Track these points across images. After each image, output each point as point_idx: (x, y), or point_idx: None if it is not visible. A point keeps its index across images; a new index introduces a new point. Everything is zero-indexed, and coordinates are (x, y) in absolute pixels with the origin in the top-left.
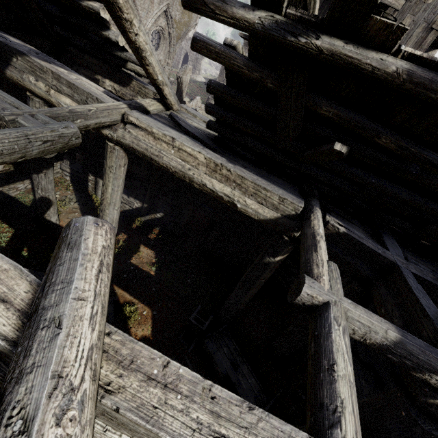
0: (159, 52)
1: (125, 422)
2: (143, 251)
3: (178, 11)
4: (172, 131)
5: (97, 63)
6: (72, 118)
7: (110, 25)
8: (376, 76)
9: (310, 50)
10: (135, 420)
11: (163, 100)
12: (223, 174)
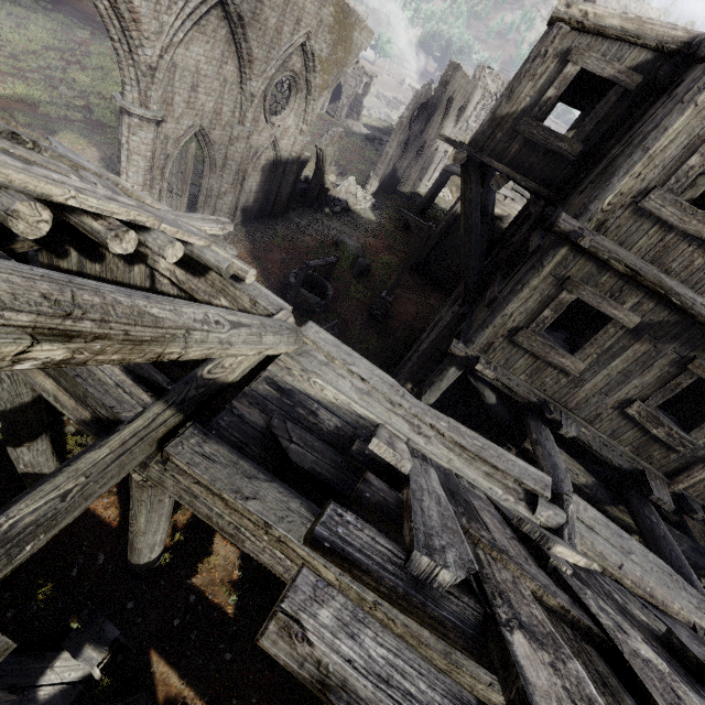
0: (286, 113)
1: None
2: (218, 550)
3: (327, 41)
4: (269, 488)
5: None
6: (7, 558)
7: None
8: None
9: None
10: None
11: None
12: (377, 615)
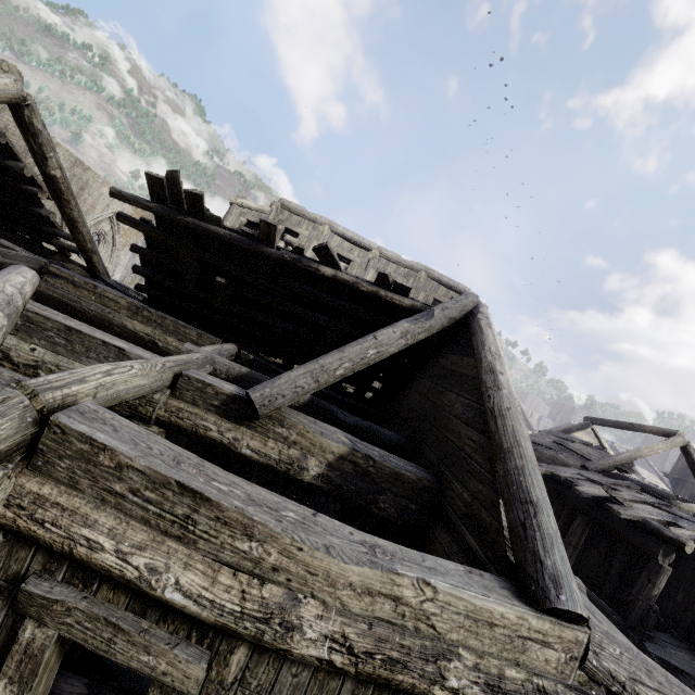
0: None
1: (40, 323)
2: None
3: None
4: (96, 282)
5: (12, 237)
6: None
7: (44, 205)
8: (217, 236)
9: (184, 223)
10: (48, 316)
11: (91, 269)
12: (145, 315)
